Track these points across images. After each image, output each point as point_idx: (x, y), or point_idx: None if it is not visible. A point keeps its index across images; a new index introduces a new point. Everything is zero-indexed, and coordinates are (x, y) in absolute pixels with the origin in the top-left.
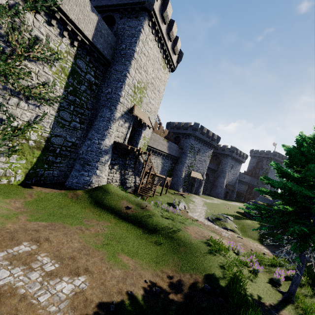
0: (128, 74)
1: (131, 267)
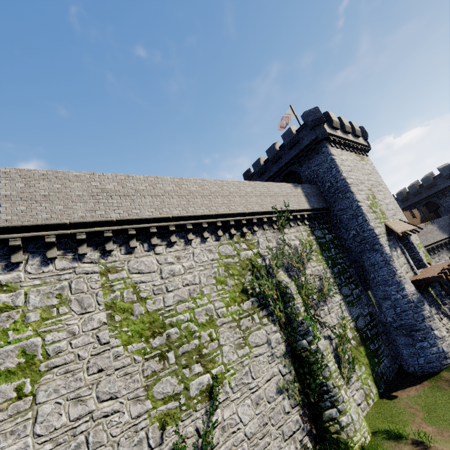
0: (358, 202)
1: None
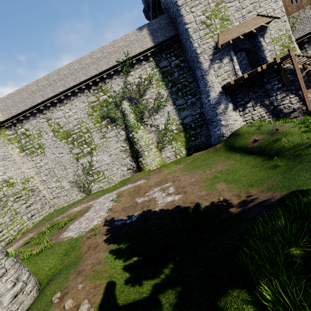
0: (186, 25)
1: (219, 190)
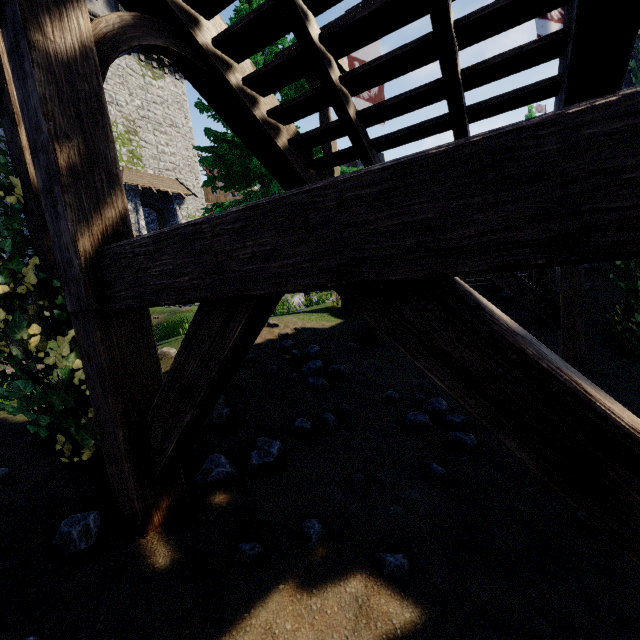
0: None
1: None
